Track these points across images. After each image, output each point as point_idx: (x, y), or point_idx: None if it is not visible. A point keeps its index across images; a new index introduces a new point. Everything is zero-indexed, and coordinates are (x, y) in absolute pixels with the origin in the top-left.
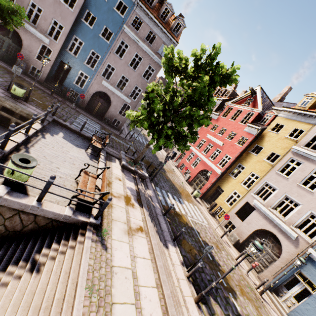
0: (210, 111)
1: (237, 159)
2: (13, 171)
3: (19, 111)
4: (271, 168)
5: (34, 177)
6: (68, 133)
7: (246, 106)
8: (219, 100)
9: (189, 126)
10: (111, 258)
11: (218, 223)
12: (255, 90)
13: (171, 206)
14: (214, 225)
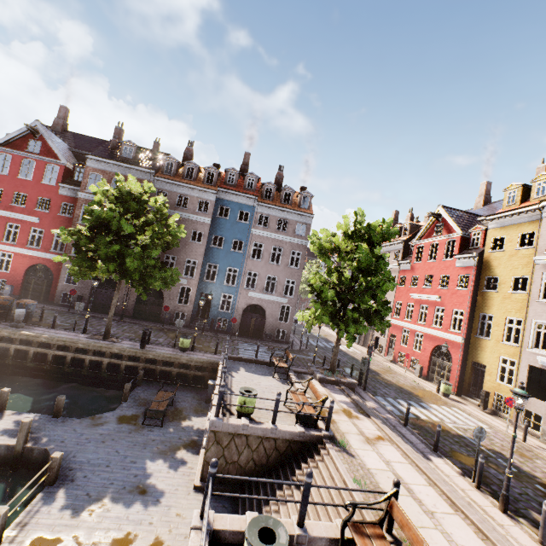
0: (388, 272)
1: (473, 308)
2: (244, 403)
3: (195, 362)
4: (529, 299)
5: (265, 398)
6: (246, 365)
7: (439, 236)
8: (400, 244)
9: (374, 298)
10: (363, 463)
11: (511, 423)
12: (436, 212)
13: (407, 407)
14: (503, 427)
